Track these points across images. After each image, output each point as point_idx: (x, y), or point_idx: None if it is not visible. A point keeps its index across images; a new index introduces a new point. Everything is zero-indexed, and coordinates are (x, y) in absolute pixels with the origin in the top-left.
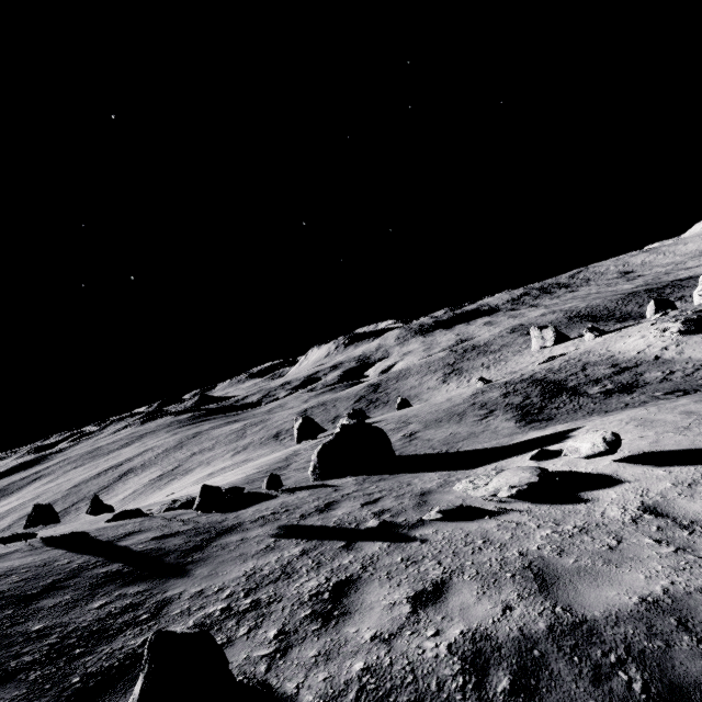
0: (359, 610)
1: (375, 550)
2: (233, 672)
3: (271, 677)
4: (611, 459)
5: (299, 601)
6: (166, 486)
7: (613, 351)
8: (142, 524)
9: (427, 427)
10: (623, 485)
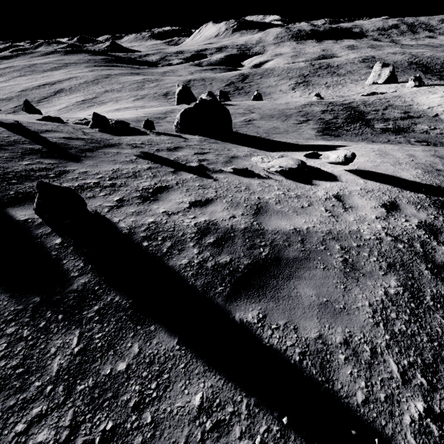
0: (163, 200)
1: (188, 177)
2: (91, 208)
3: (108, 214)
4: (345, 168)
5: (136, 189)
6: (88, 109)
7: (415, 101)
8: (58, 127)
9: (262, 118)
10: (337, 182)
